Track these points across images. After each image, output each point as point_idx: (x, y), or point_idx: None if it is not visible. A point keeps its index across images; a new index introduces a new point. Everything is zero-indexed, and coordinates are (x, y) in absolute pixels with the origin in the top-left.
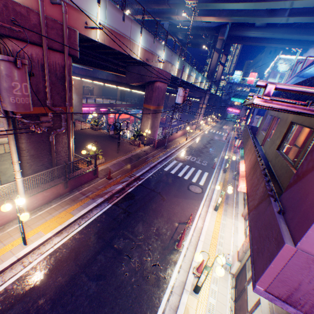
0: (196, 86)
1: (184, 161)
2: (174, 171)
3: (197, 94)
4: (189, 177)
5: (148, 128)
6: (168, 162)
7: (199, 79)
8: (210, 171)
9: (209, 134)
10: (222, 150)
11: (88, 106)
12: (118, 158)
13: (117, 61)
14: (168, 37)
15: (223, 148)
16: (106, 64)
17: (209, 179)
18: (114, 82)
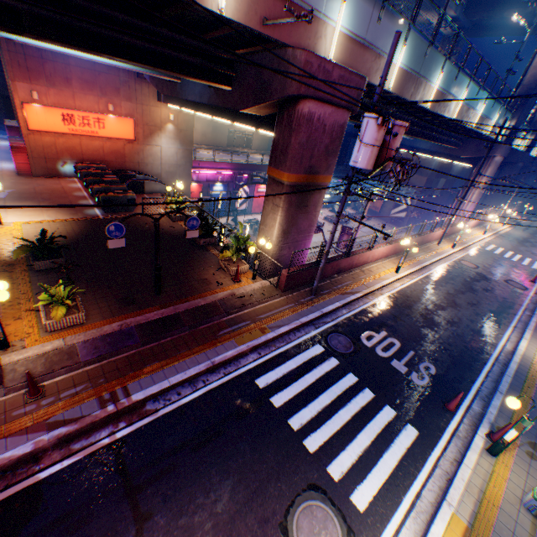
0: (467, 128)
1: (350, 353)
2: (288, 396)
3: (470, 150)
4: (328, 441)
5: (274, 232)
6: (291, 346)
7: (480, 107)
8: (432, 423)
9: (479, 257)
10: (511, 323)
11: (214, 166)
12: (141, 312)
13: (198, 40)
14: (420, 18)
15: (517, 315)
16: (154, 45)
17: (409, 473)
18: (222, 111)
